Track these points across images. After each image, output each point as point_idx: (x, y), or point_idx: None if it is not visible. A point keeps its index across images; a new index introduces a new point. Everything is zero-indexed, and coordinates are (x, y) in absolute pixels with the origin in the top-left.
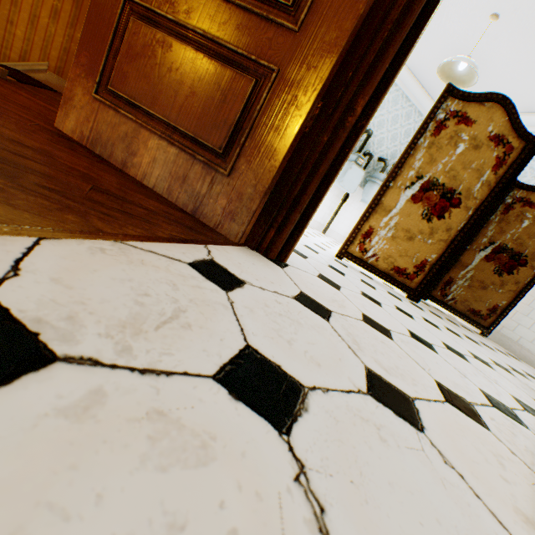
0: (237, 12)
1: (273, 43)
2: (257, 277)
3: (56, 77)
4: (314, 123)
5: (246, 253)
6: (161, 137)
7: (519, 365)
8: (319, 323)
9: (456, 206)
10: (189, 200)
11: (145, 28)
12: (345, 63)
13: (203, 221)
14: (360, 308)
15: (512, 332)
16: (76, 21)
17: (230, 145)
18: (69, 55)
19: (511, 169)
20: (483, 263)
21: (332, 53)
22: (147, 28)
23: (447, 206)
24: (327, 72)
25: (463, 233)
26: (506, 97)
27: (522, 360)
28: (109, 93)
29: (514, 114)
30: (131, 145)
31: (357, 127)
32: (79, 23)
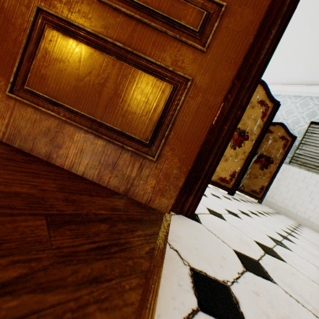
0: (152, 31)
1: (185, 58)
2: (216, 260)
3: None
4: (218, 116)
5: (181, 224)
6: (88, 131)
7: (286, 220)
8: (281, 294)
9: (247, 139)
10: (120, 182)
11: (62, 36)
12: (237, 74)
13: (135, 199)
14: (246, 233)
15: (272, 198)
16: None
17: (154, 136)
18: None
19: (269, 118)
20: (254, 164)
21: (232, 68)
22: (64, 36)
23: (242, 139)
24: (229, 82)
25: (251, 154)
26: (263, 80)
27: (280, 213)
28: (24, 91)
29: (267, 89)
30: (55, 138)
31: (238, 115)
32: None
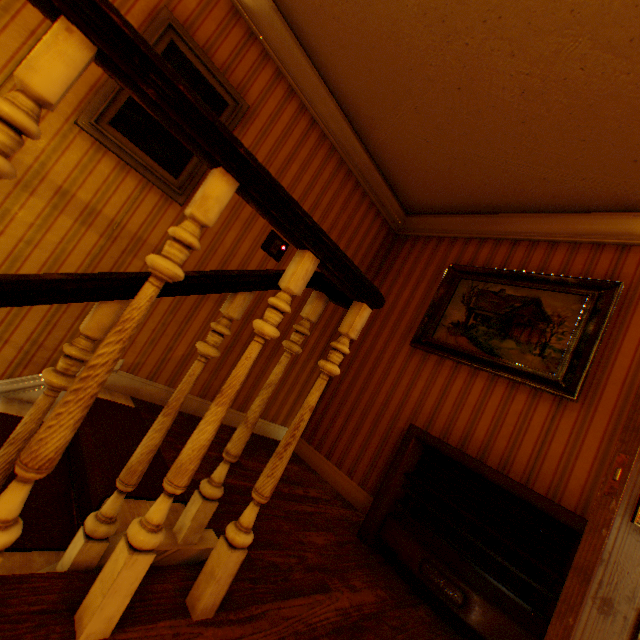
0: None
1: None
2: None
3: (128, 375)
4: None
5: None
6: None
7: None
8: None
9: None
10: None
11: None
12: None
13: None
14: None
15: None
16: (179, 305)
17: None
18: (157, 345)
19: None
20: None
21: None
22: None
23: None
24: None
25: None
26: None
27: None
28: None
29: None
30: None
31: None
32: (182, 307)
